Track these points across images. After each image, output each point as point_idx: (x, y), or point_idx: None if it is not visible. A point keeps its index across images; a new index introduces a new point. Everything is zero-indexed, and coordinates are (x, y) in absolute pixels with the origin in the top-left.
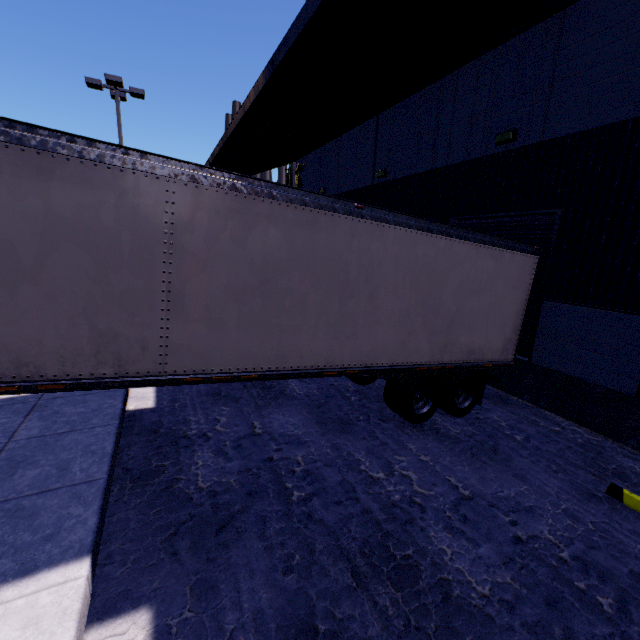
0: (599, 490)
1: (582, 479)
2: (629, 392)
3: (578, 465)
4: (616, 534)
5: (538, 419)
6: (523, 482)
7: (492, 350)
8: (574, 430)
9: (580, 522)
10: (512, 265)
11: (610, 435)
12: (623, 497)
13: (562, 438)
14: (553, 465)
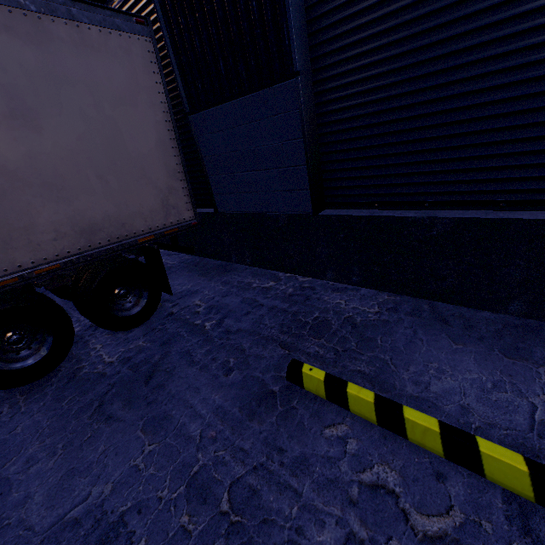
0: (280, 377)
1: (264, 366)
2: (308, 211)
3: (270, 337)
4: (265, 496)
5: (254, 279)
6: (154, 435)
7: (143, 214)
8: (290, 277)
9: (208, 503)
10: (91, 54)
11: (311, 274)
12: (303, 380)
13: (270, 297)
14: (233, 357)
